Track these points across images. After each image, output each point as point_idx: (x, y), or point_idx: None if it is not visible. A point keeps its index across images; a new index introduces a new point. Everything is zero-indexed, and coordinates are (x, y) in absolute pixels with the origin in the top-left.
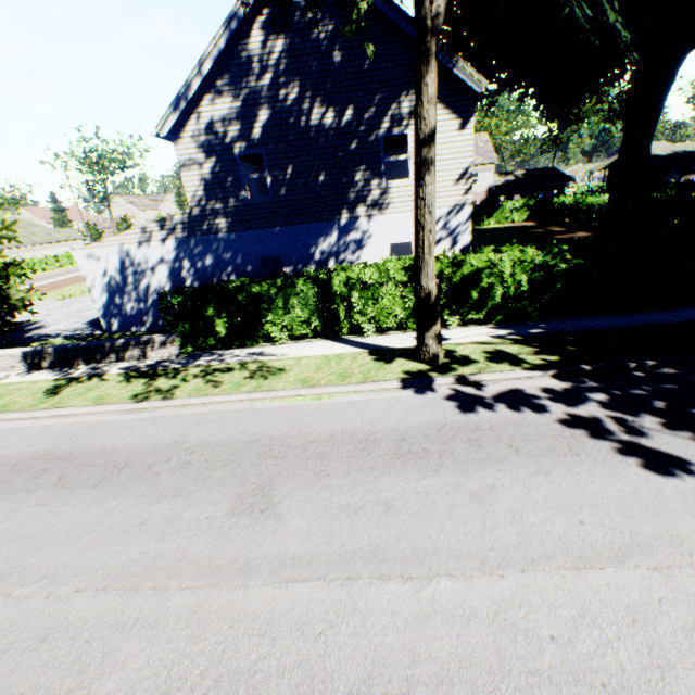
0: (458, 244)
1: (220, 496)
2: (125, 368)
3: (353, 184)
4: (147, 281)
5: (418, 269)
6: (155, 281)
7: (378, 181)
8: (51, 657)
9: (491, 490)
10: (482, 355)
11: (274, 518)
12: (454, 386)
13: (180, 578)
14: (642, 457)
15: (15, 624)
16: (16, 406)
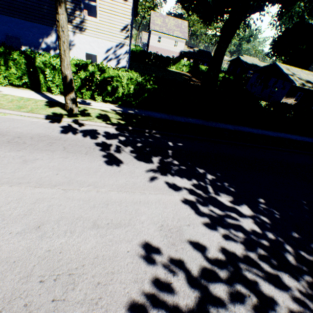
0: (120, 65)
1: None
2: None
3: None
4: None
5: (60, 62)
6: None
7: (79, 13)
8: None
9: (35, 160)
10: (97, 115)
11: None
12: (71, 123)
13: None
14: (109, 159)
15: None
16: None
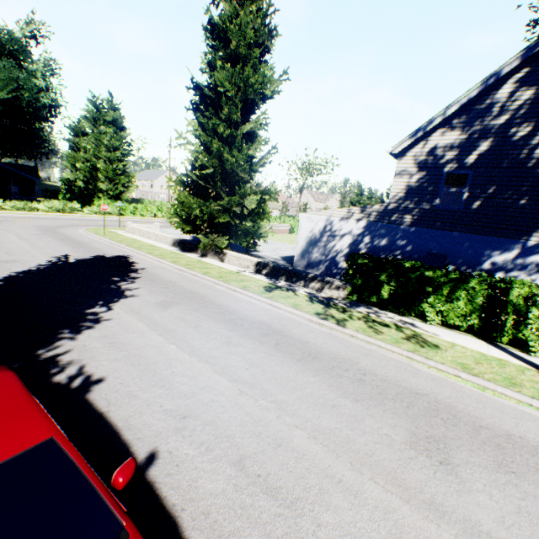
0: None
1: (395, 423)
2: (308, 293)
3: None
4: (333, 243)
5: None
6: (339, 245)
7: None
8: (284, 461)
9: None
10: None
11: (454, 477)
12: None
13: (371, 470)
14: None
15: (261, 421)
16: (250, 289)
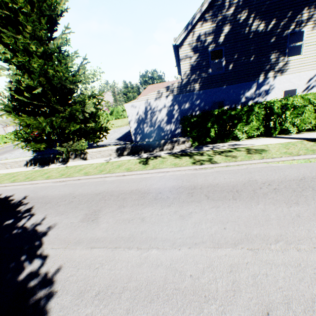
0: None
1: None
2: (167, 153)
3: (268, 60)
4: (156, 117)
5: None
6: (160, 117)
7: (282, 58)
8: None
9: None
10: None
11: None
12: None
13: None
14: None
15: (300, 264)
16: (134, 169)
